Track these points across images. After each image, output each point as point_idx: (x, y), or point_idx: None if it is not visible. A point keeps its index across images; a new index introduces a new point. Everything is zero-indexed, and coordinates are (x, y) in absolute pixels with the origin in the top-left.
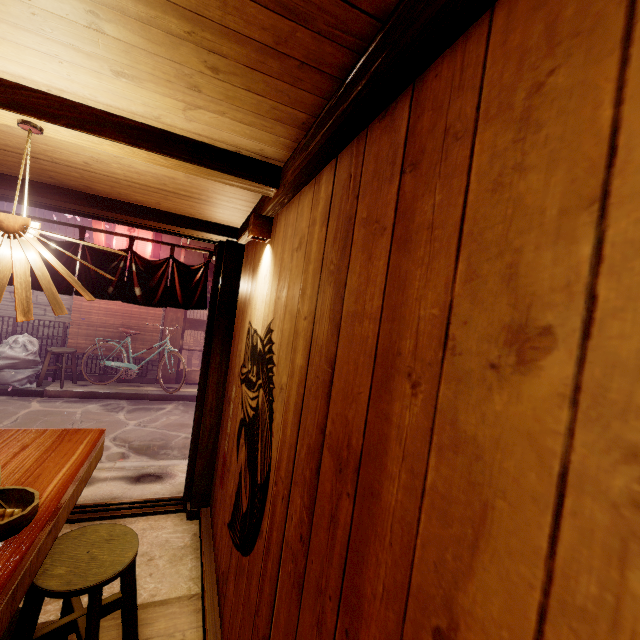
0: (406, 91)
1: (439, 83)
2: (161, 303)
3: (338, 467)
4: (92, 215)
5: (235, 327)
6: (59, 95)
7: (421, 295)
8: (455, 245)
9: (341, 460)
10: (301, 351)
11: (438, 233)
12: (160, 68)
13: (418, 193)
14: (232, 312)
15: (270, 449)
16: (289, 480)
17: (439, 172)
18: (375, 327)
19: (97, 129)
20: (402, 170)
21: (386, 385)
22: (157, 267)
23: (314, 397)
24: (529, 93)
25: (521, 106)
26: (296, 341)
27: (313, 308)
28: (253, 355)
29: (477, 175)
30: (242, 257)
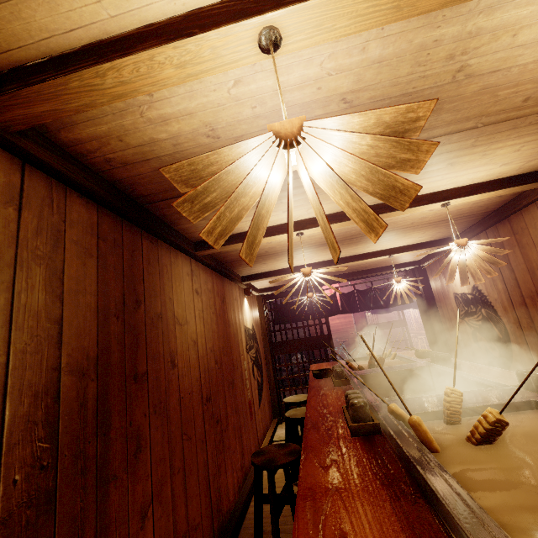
0: (505, 219)
1: (514, 220)
2: (392, 305)
3: (531, 299)
4: (361, 278)
5: (438, 302)
6: (396, 247)
7: (532, 255)
8: (534, 246)
9: (531, 297)
10: (500, 284)
11: (529, 244)
12: (432, 233)
13: (520, 238)
14: (432, 297)
15: (501, 321)
16: (516, 319)
17: (523, 235)
18: (524, 265)
19: (407, 250)
20: (513, 234)
21: (533, 274)
22: (385, 290)
23: (513, 291)
24: (534, 224)
25: (533, 226)
26: (495, 282)
27: (498, 270)
28: (466, 302)
29: (532, 235)
30: (425, 271)
